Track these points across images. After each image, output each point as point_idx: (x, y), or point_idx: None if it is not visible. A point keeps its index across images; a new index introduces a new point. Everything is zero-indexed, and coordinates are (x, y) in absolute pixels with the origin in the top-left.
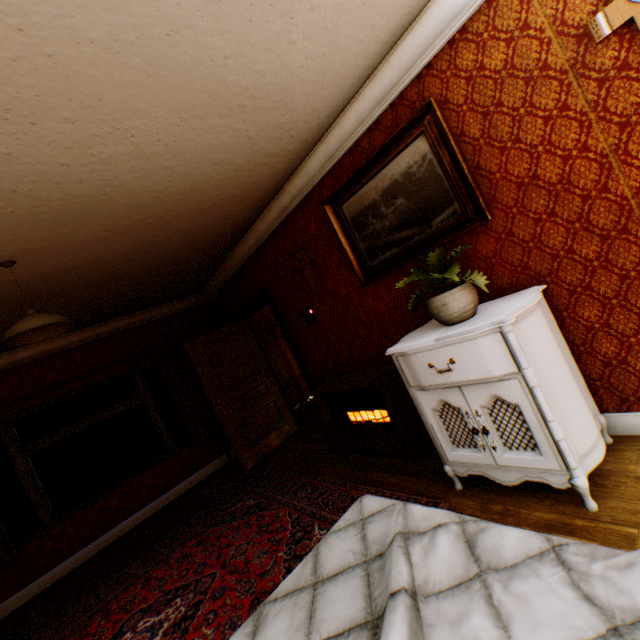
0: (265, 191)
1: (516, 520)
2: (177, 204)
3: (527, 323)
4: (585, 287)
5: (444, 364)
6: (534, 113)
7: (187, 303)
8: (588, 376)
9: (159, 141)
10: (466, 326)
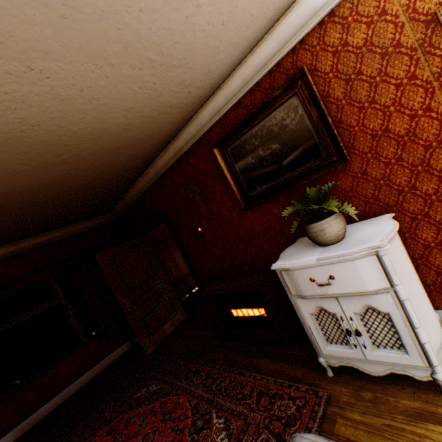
0: (164, 135)
1: (388, 408)
2: (90, 143)
3: (392, 246)
4: (424, 215)
5: (324, 279)
6: (388, 81)
7: (97, 221)
8: (424, 282)
9: (74, 85)
10: (343, 248)
